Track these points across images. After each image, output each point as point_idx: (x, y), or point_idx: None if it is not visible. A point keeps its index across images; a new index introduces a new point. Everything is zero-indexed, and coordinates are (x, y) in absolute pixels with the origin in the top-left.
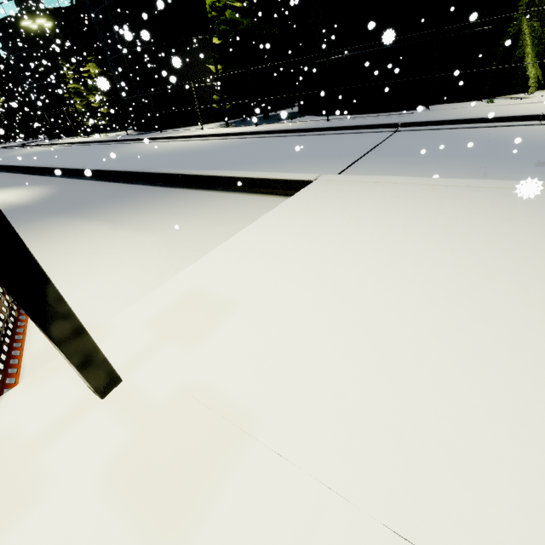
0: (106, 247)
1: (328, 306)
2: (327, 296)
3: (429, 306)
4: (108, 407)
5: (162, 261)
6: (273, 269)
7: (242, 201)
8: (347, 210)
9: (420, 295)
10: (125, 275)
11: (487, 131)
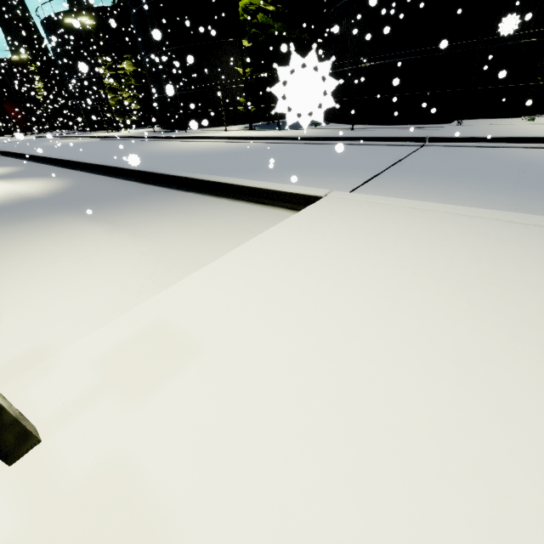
0: (93, 254)
1: (304, 367)
2: (306, 352)
3: (429, 384)
4: (12, 479)
5: (145, 276)
6: (253, 305)
7: (247, 212)
8: (351, 237)
9: (419, 367)
10: (101, 290)
11: (525, 152)
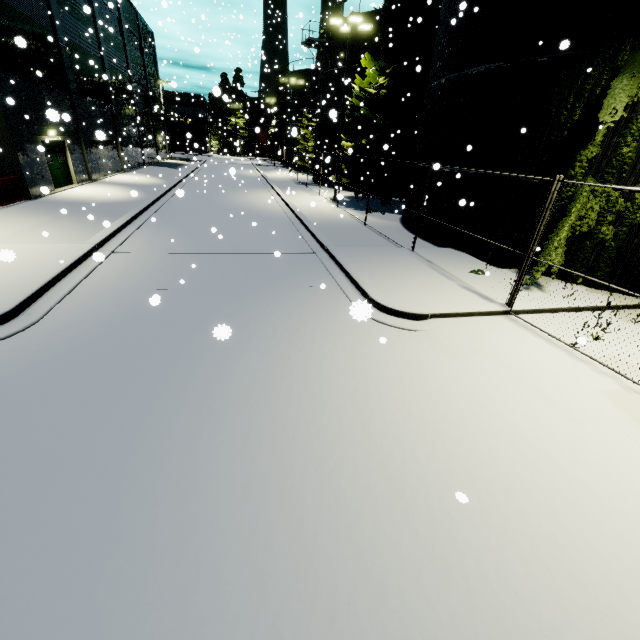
0: None
1: None
2: None
3: None
4: None
5: None
6: None
7: None
8: None
9: None
10: None
11: (314, 285)
